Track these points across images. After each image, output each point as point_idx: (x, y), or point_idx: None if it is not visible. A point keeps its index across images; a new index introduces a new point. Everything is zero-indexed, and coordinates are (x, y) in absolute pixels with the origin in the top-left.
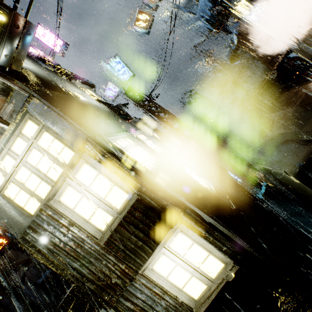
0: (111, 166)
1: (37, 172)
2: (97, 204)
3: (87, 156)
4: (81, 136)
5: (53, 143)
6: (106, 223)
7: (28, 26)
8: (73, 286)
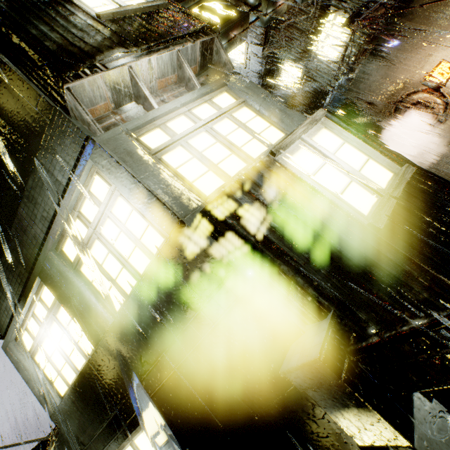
0: (362, 137)
1: (226, 142)
2: (349, 176)
3: (328, 121)
4: (299, 117)
5: (254, 119)
6: (369, 205)
7: (244, 33)
8: (333, 316)
